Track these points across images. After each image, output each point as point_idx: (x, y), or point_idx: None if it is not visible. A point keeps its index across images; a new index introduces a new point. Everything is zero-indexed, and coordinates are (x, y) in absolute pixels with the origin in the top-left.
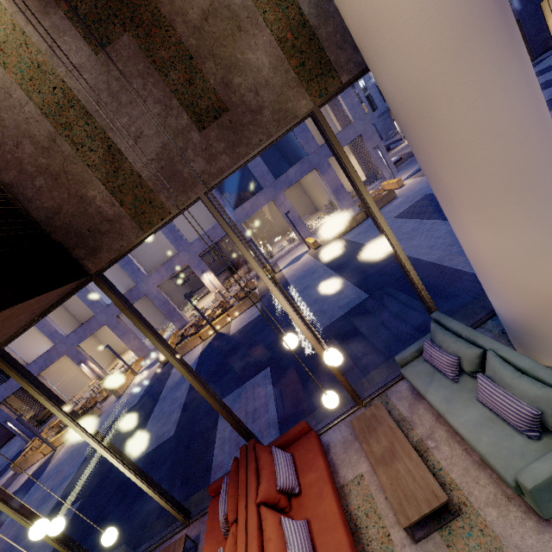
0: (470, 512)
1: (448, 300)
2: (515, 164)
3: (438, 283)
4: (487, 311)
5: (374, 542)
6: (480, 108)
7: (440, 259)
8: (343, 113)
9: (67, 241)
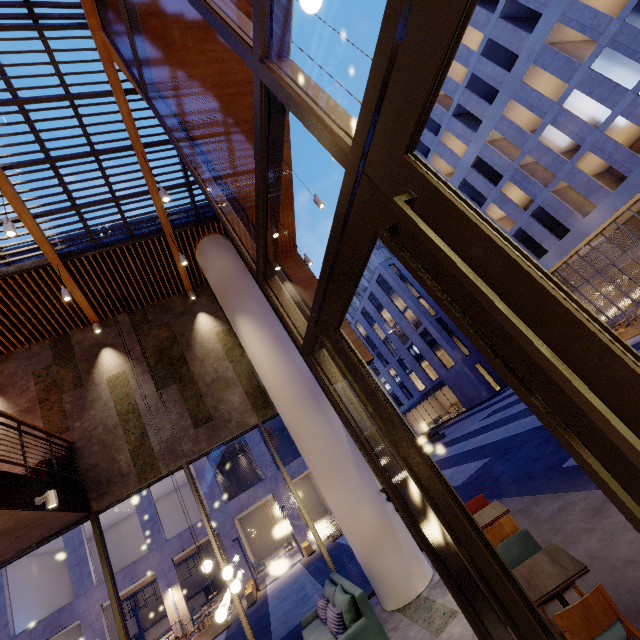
0: None
1: None
2: (329, 457)
3: None
4: None
5: None
6: (311, 431)
7: None
8: None
9: (90, 486)
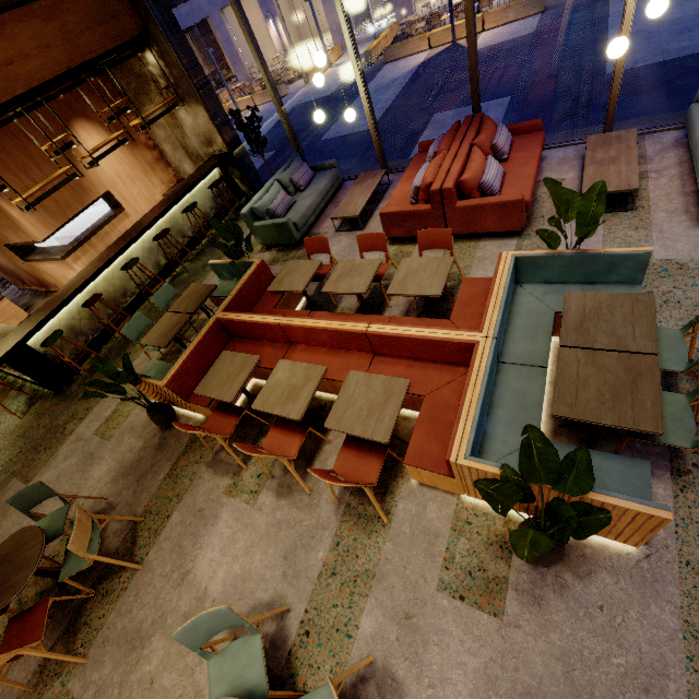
0: (642, 212)
1: None
2: None
3: None
4: None
5: (545, 208)
6: None
7: None
8: None
9: None
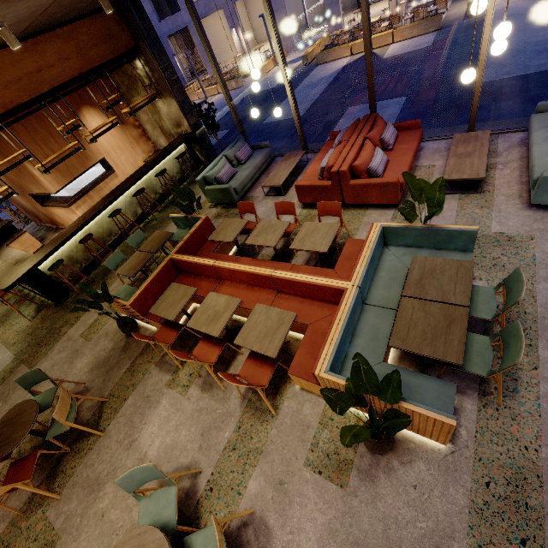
0: (488, 194)
1: None
2: None
3: None
4: None
5: None
6: None
7: None
8: None
9: None
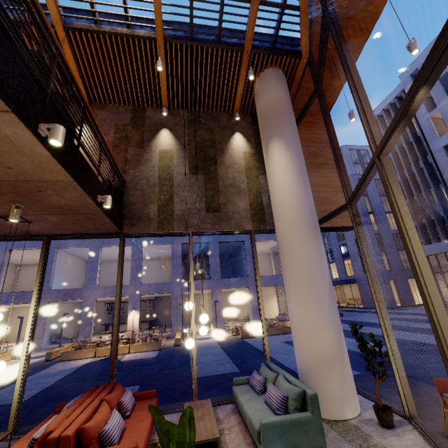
0: None
1: None
2: (310, 278)
3: None
4: None
5: None
6: (302, 252)
7: (295, 368)
8: (280, 268)
9: (126, 215)
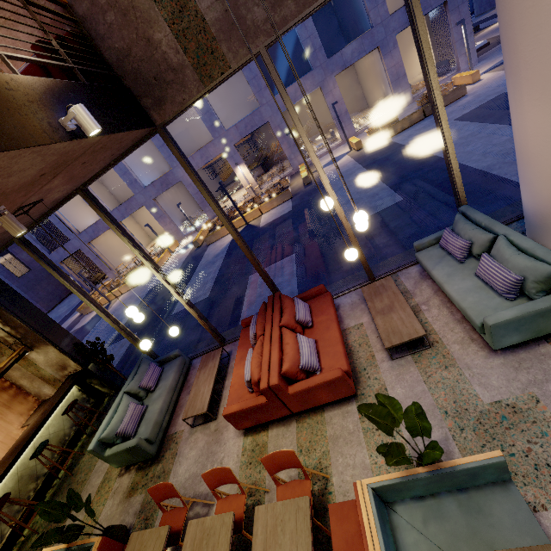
0: (439, 346)
1: (483, 206)
2: None
3: (478, 190)
4: (516, 214)
5: (362, 358)
6: None
7: (490, 167)
8: None
9: (136, 89)
